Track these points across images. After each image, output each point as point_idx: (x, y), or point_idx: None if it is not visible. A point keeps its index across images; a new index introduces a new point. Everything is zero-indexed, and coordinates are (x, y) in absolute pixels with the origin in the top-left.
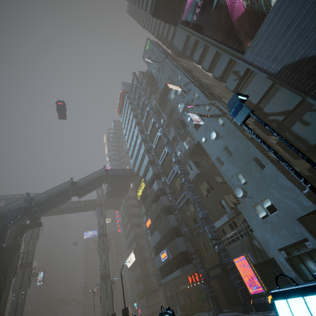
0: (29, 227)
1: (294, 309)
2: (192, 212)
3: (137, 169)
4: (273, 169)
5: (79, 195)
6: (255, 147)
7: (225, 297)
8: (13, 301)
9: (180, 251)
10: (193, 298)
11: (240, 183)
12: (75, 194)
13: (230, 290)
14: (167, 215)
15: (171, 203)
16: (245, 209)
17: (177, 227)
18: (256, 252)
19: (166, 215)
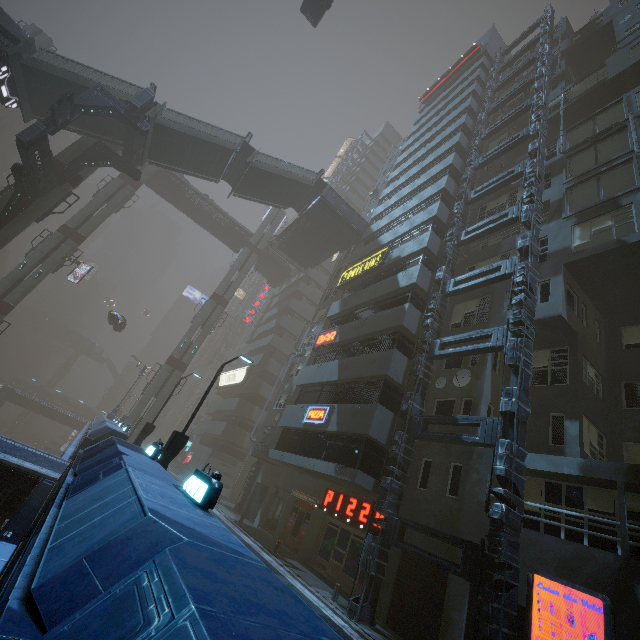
0: (115, 164)
1: None
2: (456, 387)
3: (381, 225)
4: None
5: (236, 187)
6: None
7: (393, 600)
8: (17, 269)
9: (371, 435)
10: (307, 531)
11: None
12: (232, 178)
13: (423, 603)
14: (391, 347)
15: (418, 332)
16: None
17: (395, 388)
18: (618, 615)
19: (387, 347)
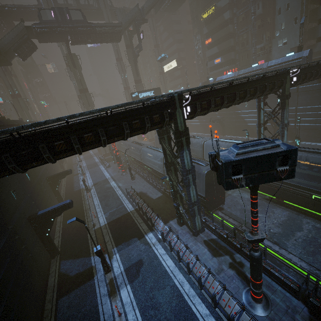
0: (134, 33)
1: (288, 55)
2: (244, 38)
3: None
4: (298, 26)
5: (156, 8)
6: (300, 11)
7: None
8: (122, 78)
9: (232, 58)
10: None
11: (281, 28)
12: (153, 6)
13: None
14: (229, 38)
15: (233, 30)
16: (274, 42)
17: (232, 46)
18: (267, 60)
19: (228, 38)
